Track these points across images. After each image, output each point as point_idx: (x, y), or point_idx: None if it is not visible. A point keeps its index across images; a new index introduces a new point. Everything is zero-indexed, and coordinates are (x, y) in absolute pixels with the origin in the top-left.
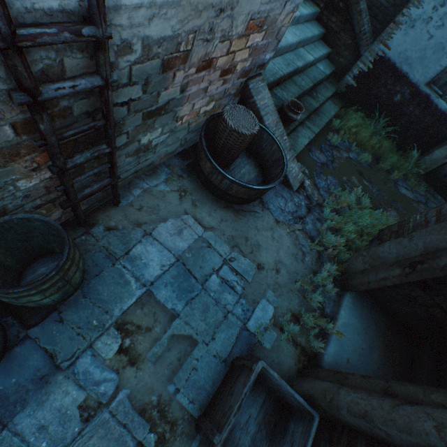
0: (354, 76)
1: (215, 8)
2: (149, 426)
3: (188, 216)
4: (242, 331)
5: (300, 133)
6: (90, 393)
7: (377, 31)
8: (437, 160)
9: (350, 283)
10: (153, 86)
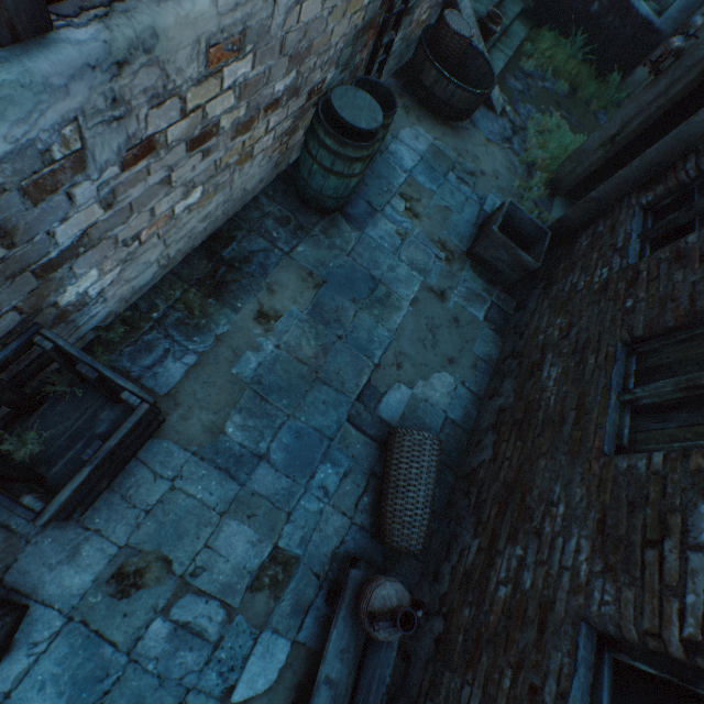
0: None
1: None
2: (439, 249)
3: (418, 127)
4: (480, 211)
5: (494, 56)
6: (399, 227)
7: None
8: (639, 82)
9: (559, 188)
10: None
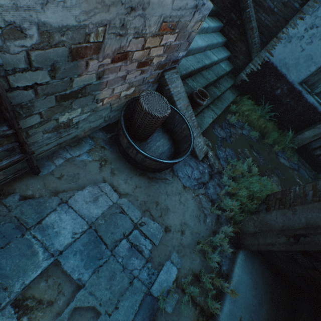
0: (247, 74)
1: (125, 5)
2: None
3: (106, 183)
4: (145, 296)
5: (206, 114)
6: None
7: (263, 43)
8: (306, 138)
9: (243, 242)
10: (63, 72)
